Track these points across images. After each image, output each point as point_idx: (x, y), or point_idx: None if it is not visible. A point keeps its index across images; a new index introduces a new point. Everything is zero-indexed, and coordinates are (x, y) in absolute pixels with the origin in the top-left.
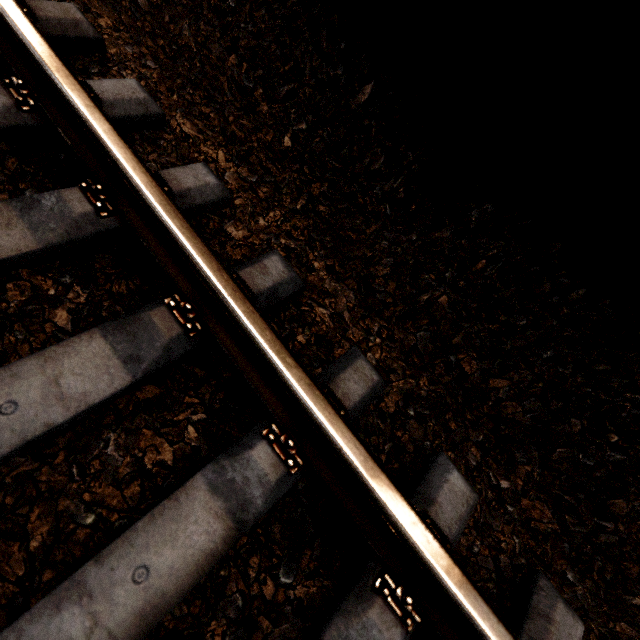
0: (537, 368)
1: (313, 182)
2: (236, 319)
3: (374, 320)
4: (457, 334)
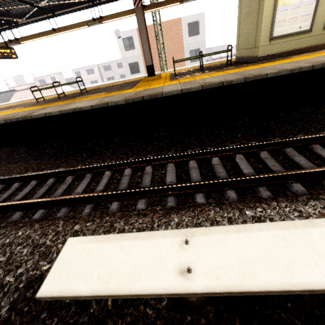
0: (321, 118)
1: (270, 132)
2: (320, 136)
3: (308, 133)
4: (312, 125)
